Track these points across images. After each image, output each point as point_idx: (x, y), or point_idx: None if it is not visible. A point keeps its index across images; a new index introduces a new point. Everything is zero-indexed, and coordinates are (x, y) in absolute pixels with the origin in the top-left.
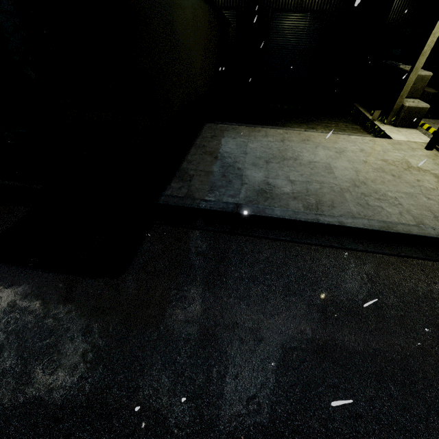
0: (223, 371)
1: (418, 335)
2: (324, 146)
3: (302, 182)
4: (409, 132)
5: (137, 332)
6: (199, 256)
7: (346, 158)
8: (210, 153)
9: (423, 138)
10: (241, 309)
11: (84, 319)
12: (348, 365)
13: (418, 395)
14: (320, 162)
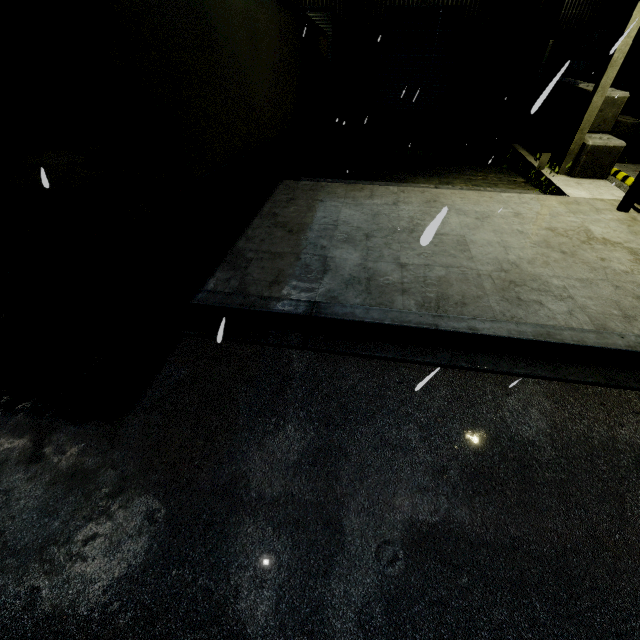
0: (260, 577)
1: (588, 514)
2: (459, 210)
3: (419, 266)
4: (595, 184)
5: (132, 511)
6: (247, 386)
7: (492, 228)
8: (283, 224)
9: (616, 194)
10: (301, 472)
11: (52, 491)
12: (467, 566)
13: (580, 619)
14: (450, 235)
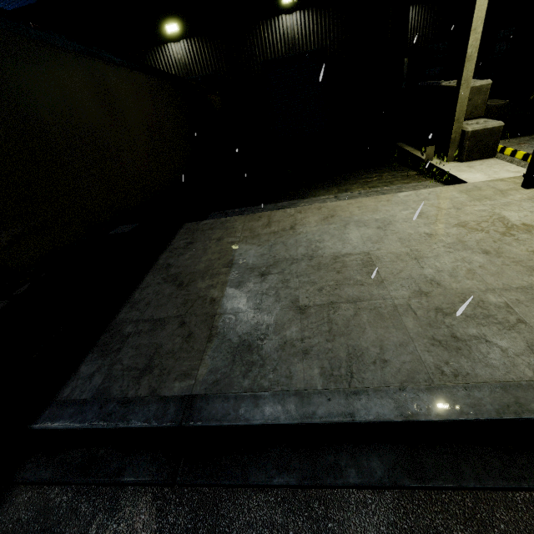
0: None
1: None
2: (358, 221)
3: (321, 307)
4: (486, 164)
5: None
6: None
7: (396, 236)
8: (174, 277)
9: (511, 169)
10: None
11: None
12: None
13: None
14: (353, 254)
